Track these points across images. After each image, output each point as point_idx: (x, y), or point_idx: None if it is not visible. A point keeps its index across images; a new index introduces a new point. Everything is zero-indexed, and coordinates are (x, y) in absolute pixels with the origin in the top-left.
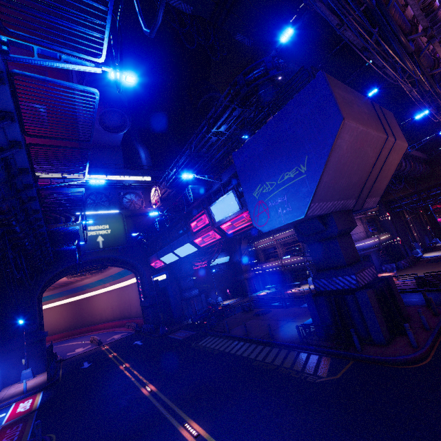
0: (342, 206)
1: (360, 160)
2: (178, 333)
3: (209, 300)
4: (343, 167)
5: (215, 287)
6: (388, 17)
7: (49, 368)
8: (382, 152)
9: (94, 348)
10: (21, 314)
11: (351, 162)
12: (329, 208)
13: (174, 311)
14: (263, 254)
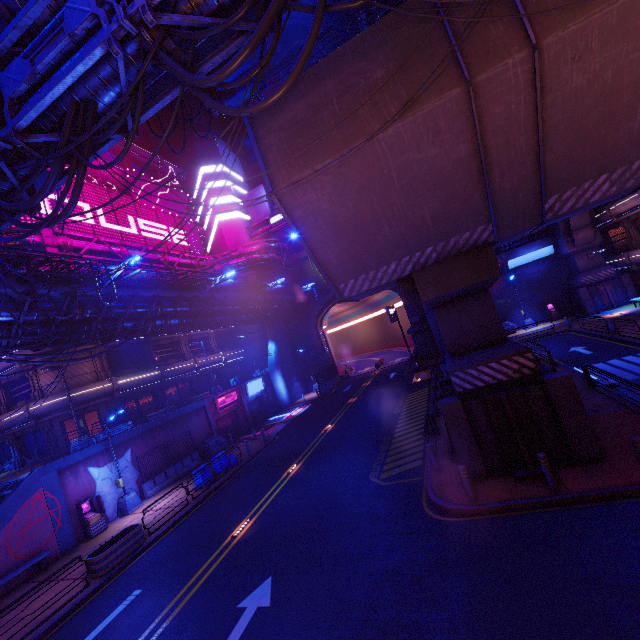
0: (442, 252)
1: (400, 184)
2: (422, 373)
3: (504, 324)
4: (359, 221)
5: (519, 304)
6: (175, 74)
7: (319, 388)
8: (492, 112)
9: (371, 371)
10: (304, 343)
11: (374, 203)
12: (395, 271)
13: (437, 342)
14: (636, 229)
